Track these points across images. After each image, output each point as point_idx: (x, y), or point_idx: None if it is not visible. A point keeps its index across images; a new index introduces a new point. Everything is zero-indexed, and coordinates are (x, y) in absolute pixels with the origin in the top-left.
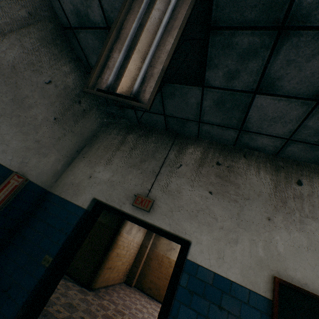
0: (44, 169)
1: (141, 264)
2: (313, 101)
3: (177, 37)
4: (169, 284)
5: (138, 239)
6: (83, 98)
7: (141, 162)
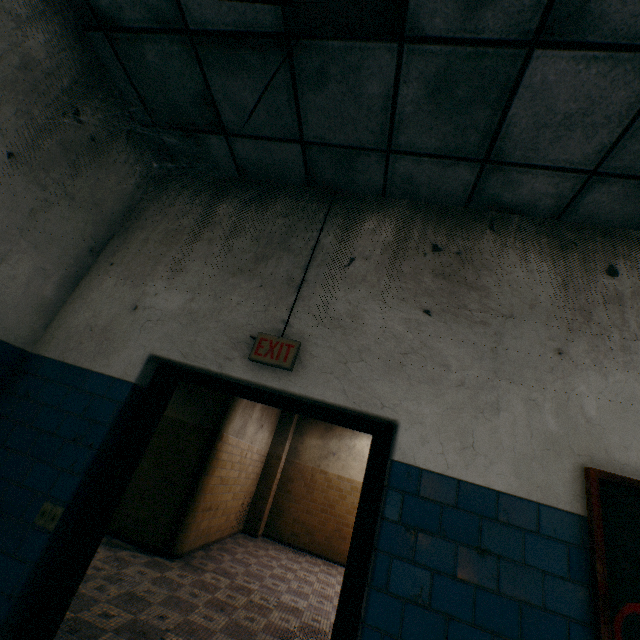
0: (5, 295)
1: (272, 492)
2: None
3: None
4: (358, 521)
5: (260, 445)
6: (85, 106)
7: (258, 261)
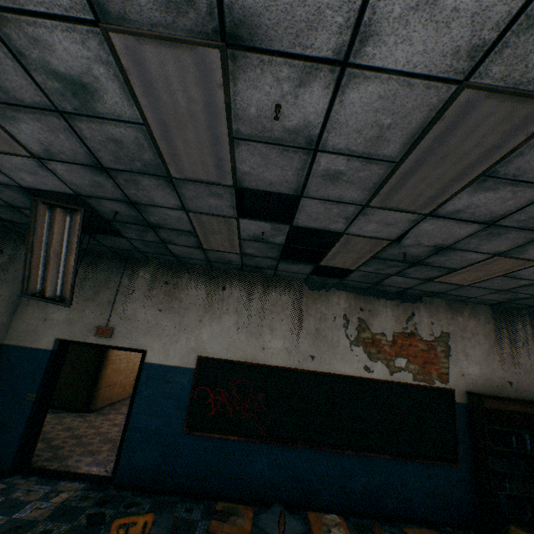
0: None
1: None
2: (200, 249)
3: (75, 265)
4: (136, 380)
5: None
6: (4, 246)
7: (96, 294)
